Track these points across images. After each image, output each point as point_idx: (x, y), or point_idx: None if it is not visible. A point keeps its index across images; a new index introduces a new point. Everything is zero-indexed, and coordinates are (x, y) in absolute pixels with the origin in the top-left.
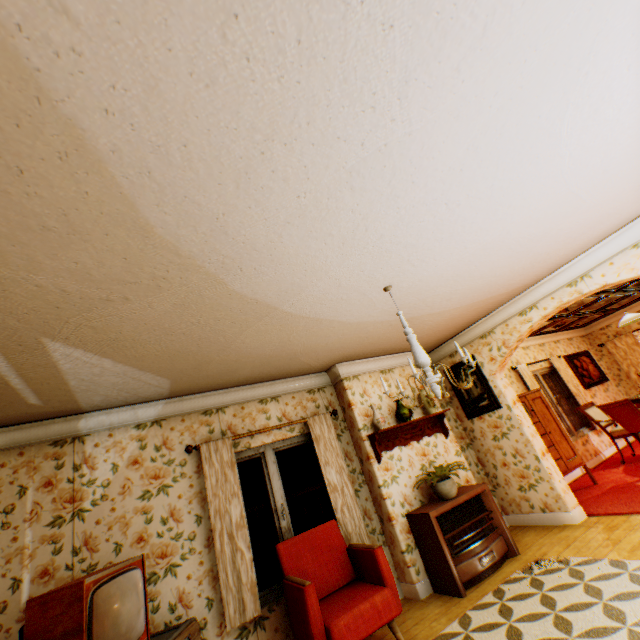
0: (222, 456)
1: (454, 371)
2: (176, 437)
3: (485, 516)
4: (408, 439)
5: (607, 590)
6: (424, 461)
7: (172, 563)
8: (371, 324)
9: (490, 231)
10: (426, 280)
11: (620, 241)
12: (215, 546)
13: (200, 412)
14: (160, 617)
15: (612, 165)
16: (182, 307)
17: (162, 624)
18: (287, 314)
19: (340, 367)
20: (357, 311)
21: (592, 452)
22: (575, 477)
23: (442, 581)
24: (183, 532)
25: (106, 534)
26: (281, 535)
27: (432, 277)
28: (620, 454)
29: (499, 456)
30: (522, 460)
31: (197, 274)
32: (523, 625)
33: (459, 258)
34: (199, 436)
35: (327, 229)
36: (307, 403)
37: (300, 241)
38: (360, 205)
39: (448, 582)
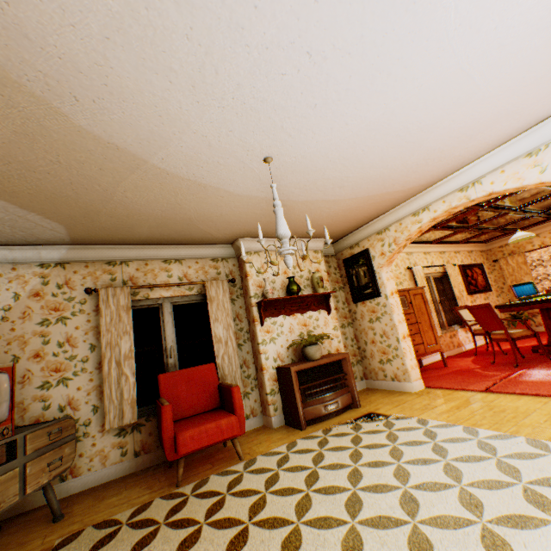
0: (119, 301)
1: (351, 261)
2: (78, 280)
3: (341, 377)
4: (293, 311)
5: (403, 438)
6: (303, 330)
7: (65, 377)
8: (263, 201)
9: (372, 107)
10: (310, 158)
11: (517, 148)
12: (103, 369)
13: (104, 262)
14: (50, 414)
15: (510, 38)
16: (27, 138)
17: (52, 419)
18: (162, 171)
19: (243, 242)
20: (242, 182)
21: (456, 344)
22: (434, 361)
23: (291, 418)
24: (77, 355)
25: (5, 348)
26: (168, 369)
27: (316, 156)
28: (475, 348)
29: (370, 335)
30: (387, 340)
31: (21, 94)
32: (330, 453)
33: (342, 137)
34: (101, 282)
35: (165, 60)
36: (209, 269)
37: (136, 72)
38: (195, 30)
39: (295, 419)
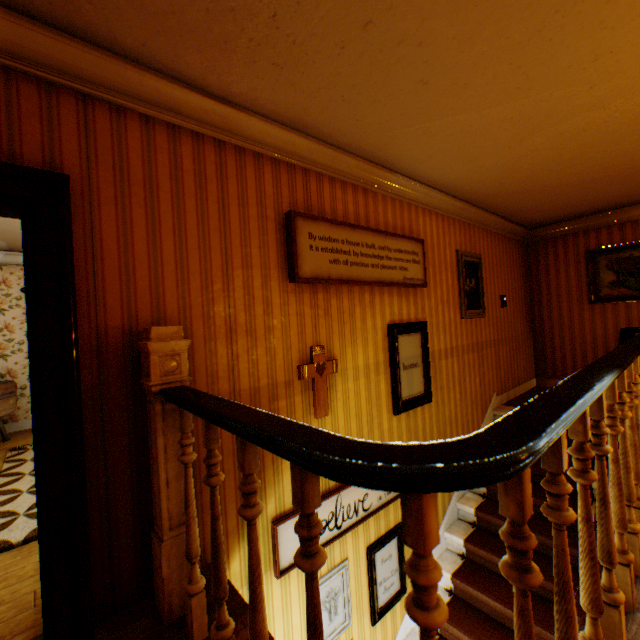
0: None
1: None
2: (15, 280)
3: None
4: None
5: None
6: None
7: (5, 354)
8: None
9: None
10: None
11: None
12: None
13: None
14: None
15: None
16: None
17: None
18: None
19: None
20: None
21: None
22: None
23: None
24: (15, 339)
25: None
26: None
27: None
28: None
29: None
30: None
31: None
32: None
33: None
34: None
35: None
36: None
37: None
38: None
39: None
